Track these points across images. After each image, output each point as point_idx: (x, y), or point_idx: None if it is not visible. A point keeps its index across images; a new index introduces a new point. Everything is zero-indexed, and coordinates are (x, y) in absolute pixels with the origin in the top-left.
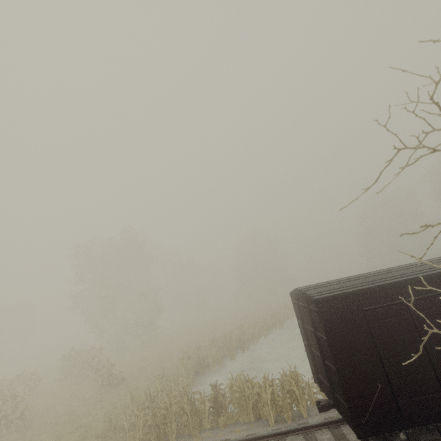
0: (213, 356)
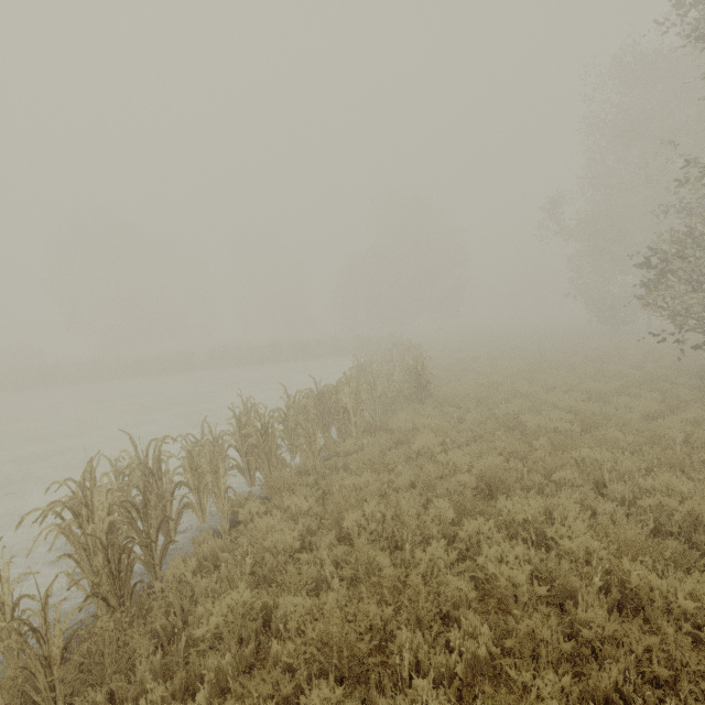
0: None
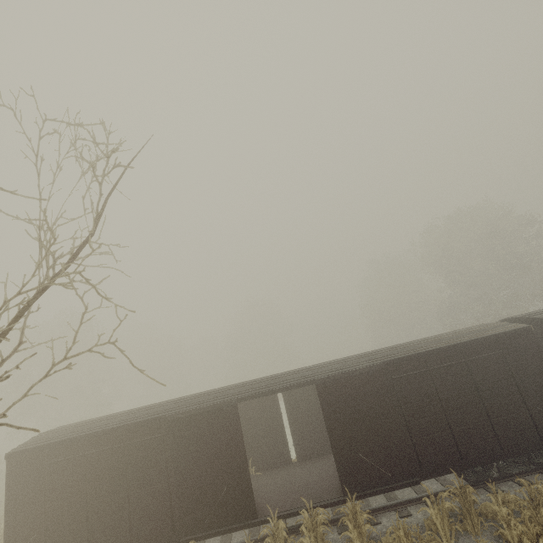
0: None
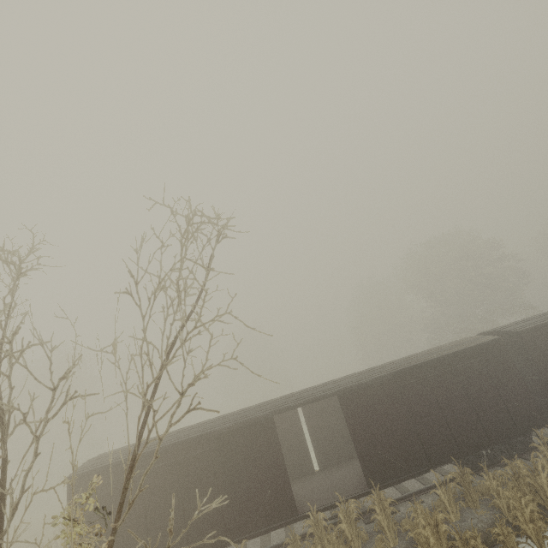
0: None
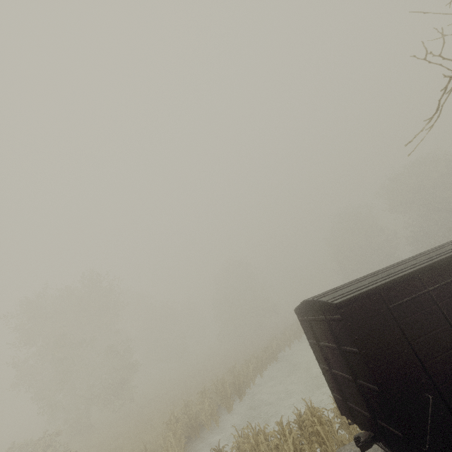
0: (206, 411)
